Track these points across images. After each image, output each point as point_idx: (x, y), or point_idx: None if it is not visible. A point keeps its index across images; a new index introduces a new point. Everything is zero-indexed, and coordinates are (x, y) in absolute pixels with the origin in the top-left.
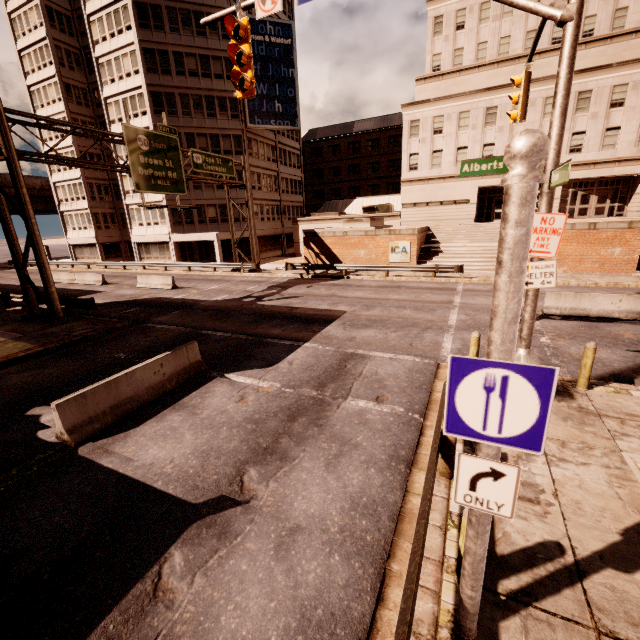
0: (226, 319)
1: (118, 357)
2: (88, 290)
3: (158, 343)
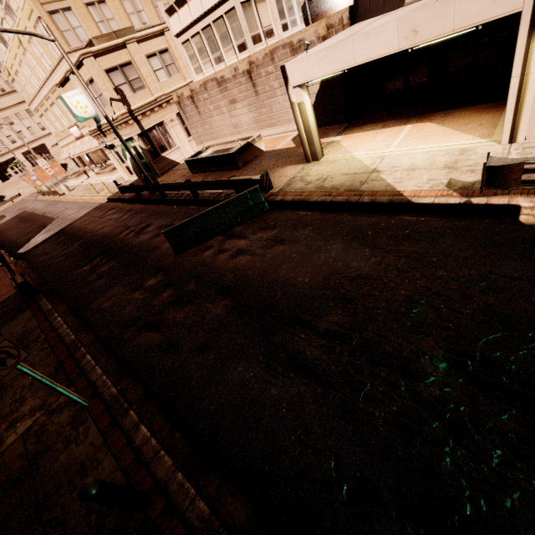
0: None
1: None
2: None
3: None
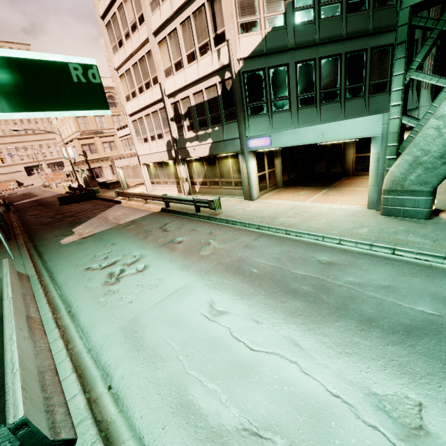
0: None
1: None
2: None
3: None
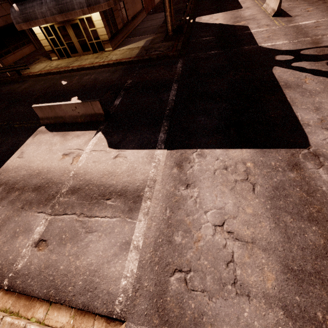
0: (208, 78)
1: (126, 83)
2: (239, 4)
3: (148, 81)
